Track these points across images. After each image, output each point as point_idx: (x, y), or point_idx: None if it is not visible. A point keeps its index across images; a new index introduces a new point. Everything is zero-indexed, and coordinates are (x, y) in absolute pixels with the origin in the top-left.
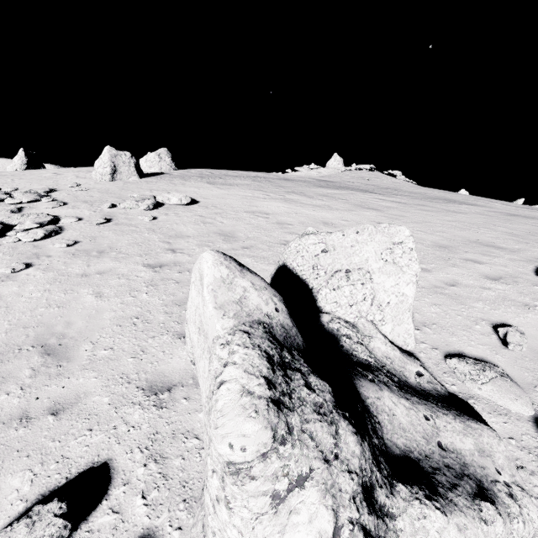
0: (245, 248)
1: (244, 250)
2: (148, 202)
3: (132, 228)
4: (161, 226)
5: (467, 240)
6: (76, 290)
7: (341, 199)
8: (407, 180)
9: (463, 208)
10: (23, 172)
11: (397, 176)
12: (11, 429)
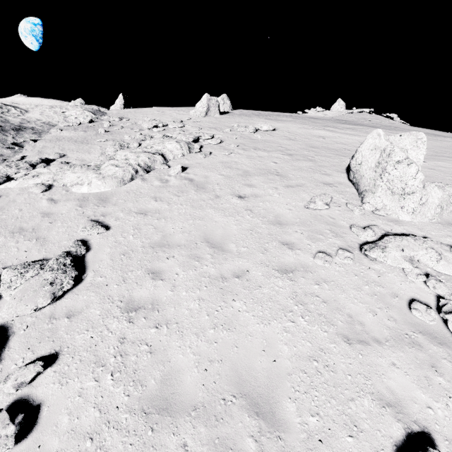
0: (325, 150)
1: (325, 151)
2: (252, 128)
3: (256, 140)
4: (270, 140)
5: (448, 153)
6: (263, 161)
7: (362, 131)
8: (402, 121)
9: (448, 139)
10: (136, 110)
11: (393, 118)
12: (290, 188)
